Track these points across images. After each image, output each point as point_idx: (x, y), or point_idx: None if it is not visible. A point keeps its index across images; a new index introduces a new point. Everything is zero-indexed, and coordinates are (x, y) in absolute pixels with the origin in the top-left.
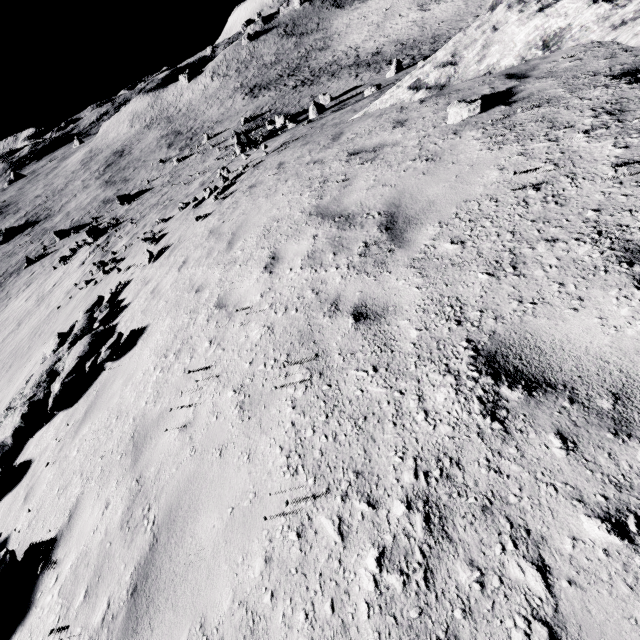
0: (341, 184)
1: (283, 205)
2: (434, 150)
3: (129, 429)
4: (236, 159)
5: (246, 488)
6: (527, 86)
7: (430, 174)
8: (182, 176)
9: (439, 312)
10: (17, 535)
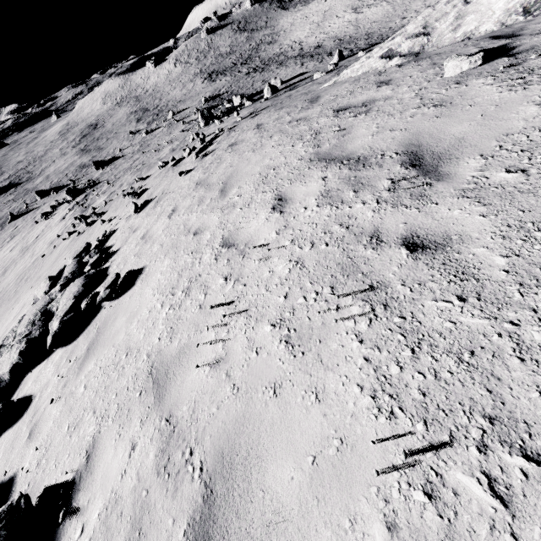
0: (338, 134)
1: (276, 155)
2: (439, 98)
3: (144, 365)
4: (201, 130)
5: (325, 433)
6: (524, 41)
7: (446, 116)
8: (151, 145)
9: (527, 238)
10: (25, 475)
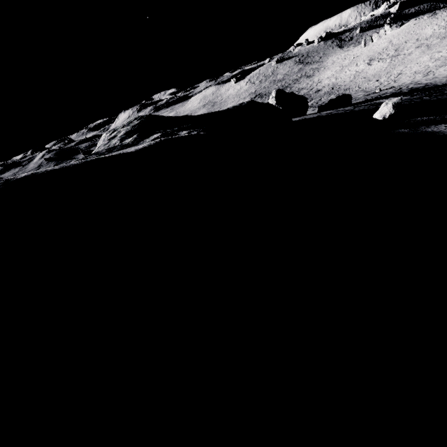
0: None
1: None
2: None
3: None
4: None
5: None
6: None
7: None
8: None
9: None
10: None
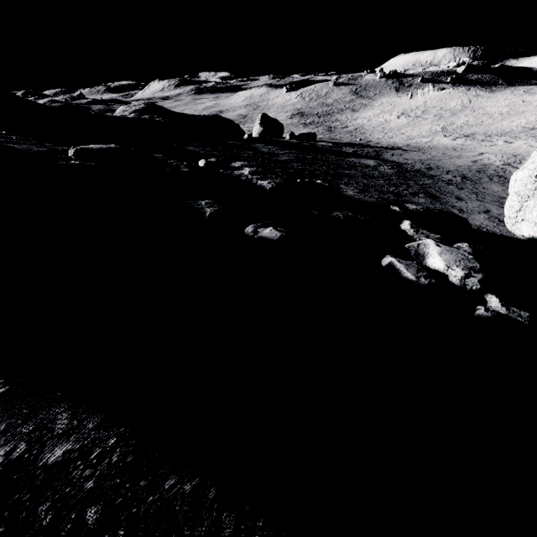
0: None
1: None
2: None
3: None
4: None
5: None
6: None
7: None
8: None
9: None
10: None
